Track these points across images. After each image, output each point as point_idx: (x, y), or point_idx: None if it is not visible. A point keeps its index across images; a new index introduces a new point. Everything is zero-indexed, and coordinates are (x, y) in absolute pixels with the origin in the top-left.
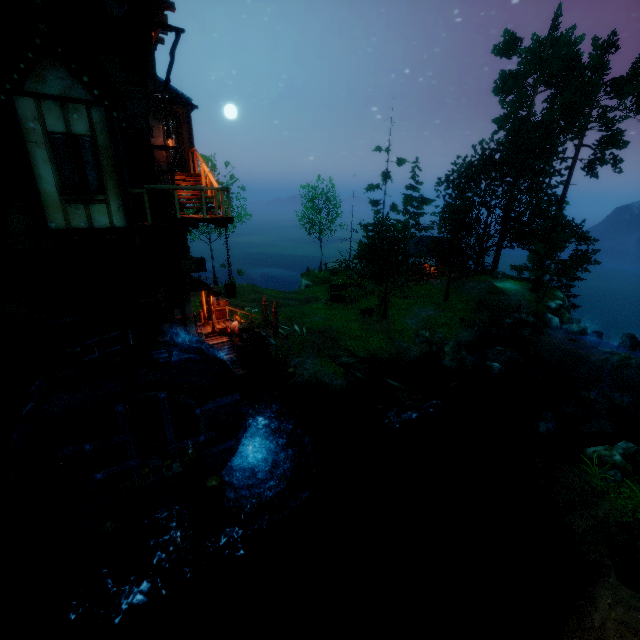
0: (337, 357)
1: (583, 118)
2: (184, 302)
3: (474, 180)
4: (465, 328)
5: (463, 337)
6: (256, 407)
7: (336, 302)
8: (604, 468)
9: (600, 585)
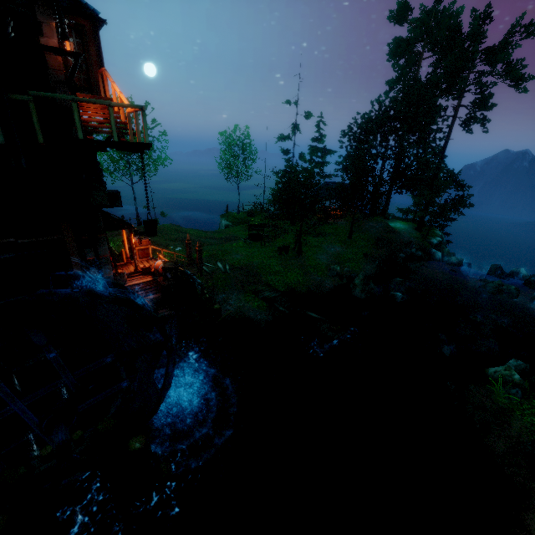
0: (259, 292)
1: (463, 80)
2: (97, 241)
3: (372, 133)
4: (368, 262)
5: (367, 270)
6: (183, 344)
7: (254, 240)
8: (507, 387)
9: (531, 511)
